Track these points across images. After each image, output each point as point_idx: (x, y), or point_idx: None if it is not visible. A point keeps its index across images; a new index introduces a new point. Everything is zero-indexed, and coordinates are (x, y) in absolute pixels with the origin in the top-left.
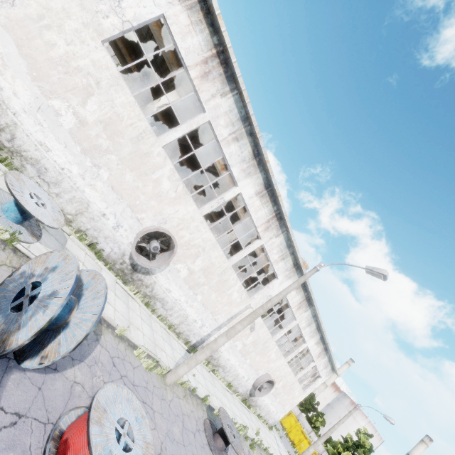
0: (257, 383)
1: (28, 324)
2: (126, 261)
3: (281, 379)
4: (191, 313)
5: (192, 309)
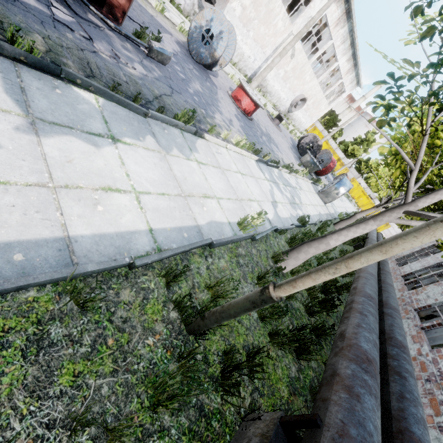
0: (293, 102)
1: (219, 48)
2: (196, 11)
3: (312, 98)
4: (246, 51)
5: (246, 47)
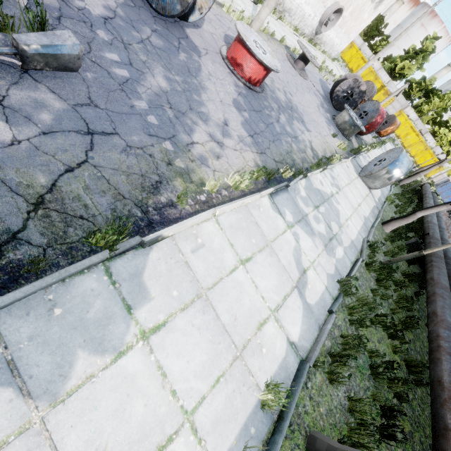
0: (323, 18)
1: None
2: None
3: (351, 5)
4: None
5: None
